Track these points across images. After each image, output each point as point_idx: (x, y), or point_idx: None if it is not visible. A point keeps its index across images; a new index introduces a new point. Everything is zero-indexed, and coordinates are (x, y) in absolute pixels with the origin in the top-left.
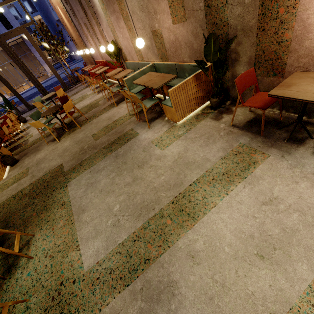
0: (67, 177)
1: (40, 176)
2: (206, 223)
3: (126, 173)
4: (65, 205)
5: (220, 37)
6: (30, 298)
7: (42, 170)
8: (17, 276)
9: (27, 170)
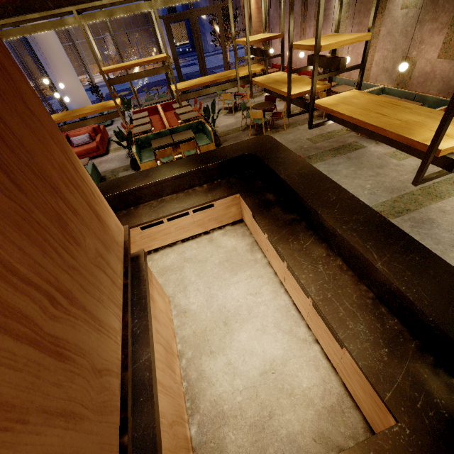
0: None
1: None
2: (451, 201)
3: (367, 169)
4: None
5: None
6: None
7: None
8: None
9: None
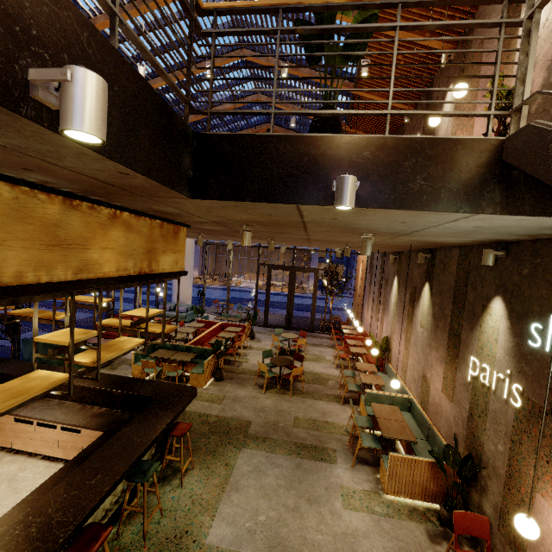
0: (246, 441)
1: (228, 415)
2: None
3: (294, 494)
4: (228, 467)
5: (475, 450)
6: (164, 517)
7: (233, 412)
8: (166, 490)
9: (223, 398)
